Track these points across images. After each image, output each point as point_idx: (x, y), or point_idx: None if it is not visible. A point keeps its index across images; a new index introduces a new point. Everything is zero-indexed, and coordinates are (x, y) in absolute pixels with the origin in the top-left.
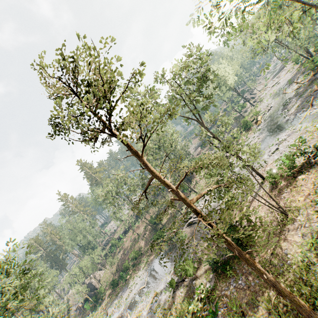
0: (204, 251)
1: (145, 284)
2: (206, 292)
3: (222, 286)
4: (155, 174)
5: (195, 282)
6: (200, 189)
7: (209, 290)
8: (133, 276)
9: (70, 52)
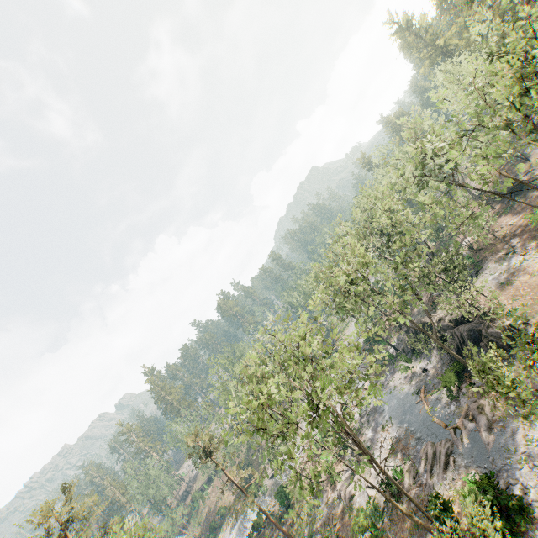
0: (275, 505)
1: None
2: (269, 537)
3: (276, 531)
4: (229, 478)
5: (265, 532)
6: None
7: (270, 536)
8: (221, 536)
9: (196, 427)
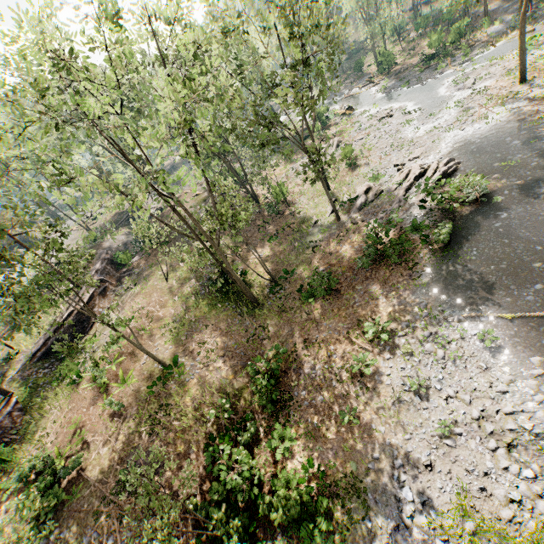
0: None
1: (542, 314)
2: None
3: None
4: None
5: None
6: (331, 182)
7: None
8: (384, 416)
9: None
